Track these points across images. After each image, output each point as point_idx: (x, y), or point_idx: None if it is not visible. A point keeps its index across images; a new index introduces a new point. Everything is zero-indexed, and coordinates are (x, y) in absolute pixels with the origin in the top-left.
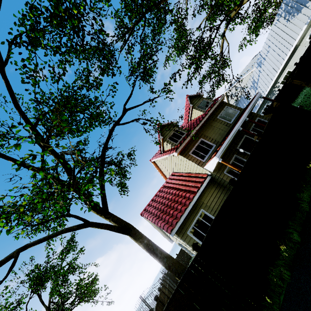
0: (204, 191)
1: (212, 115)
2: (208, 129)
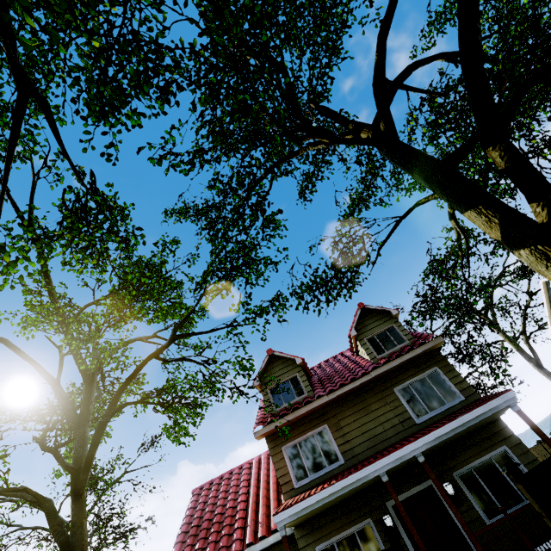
0: (270, 550)
1: (386, 378)
2: (355, 410)
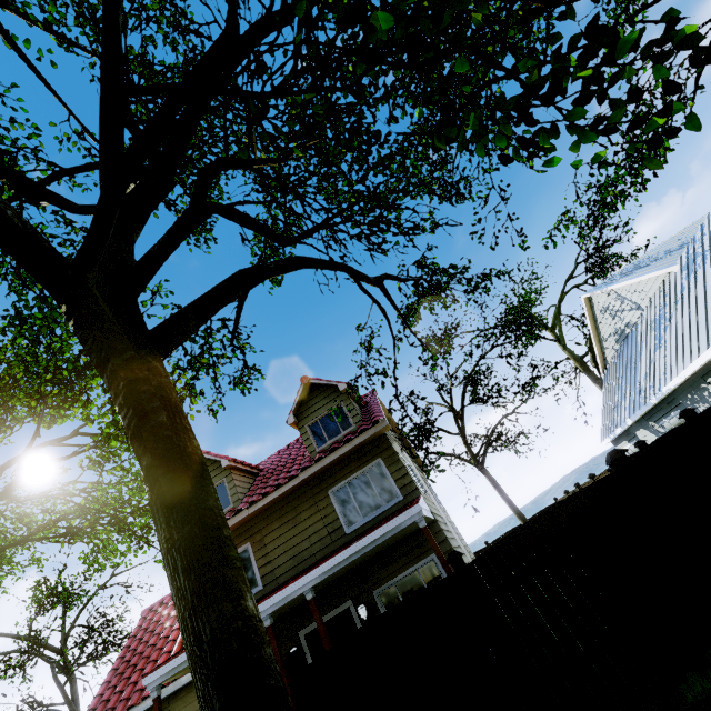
0: (189, 687)
1: (322, 478)
2: (283, 522)
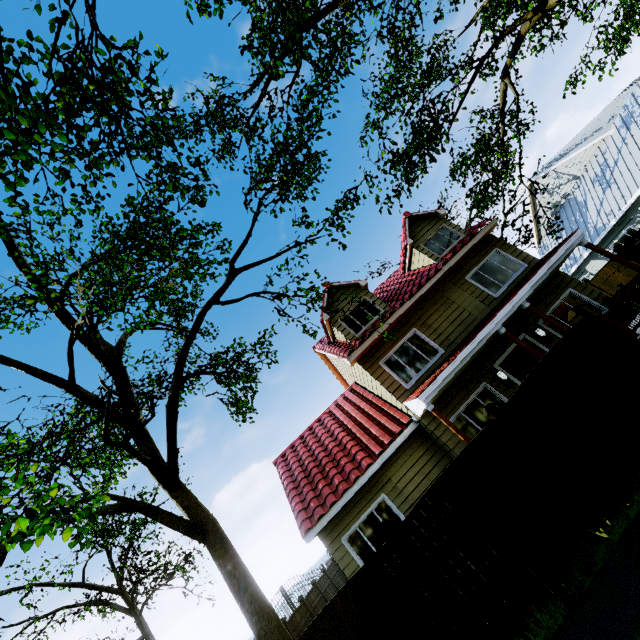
0: (398, 453)
1: (455, 271)
2: (437, 307)
